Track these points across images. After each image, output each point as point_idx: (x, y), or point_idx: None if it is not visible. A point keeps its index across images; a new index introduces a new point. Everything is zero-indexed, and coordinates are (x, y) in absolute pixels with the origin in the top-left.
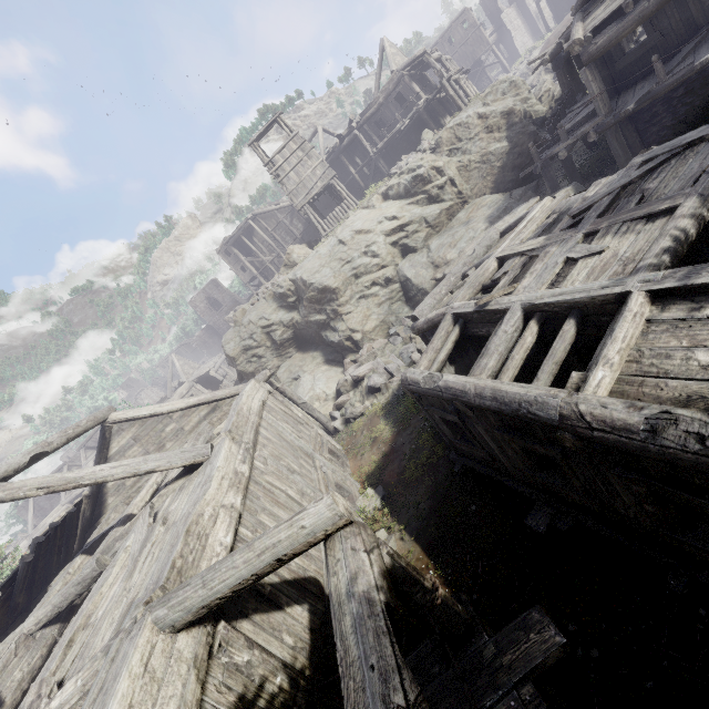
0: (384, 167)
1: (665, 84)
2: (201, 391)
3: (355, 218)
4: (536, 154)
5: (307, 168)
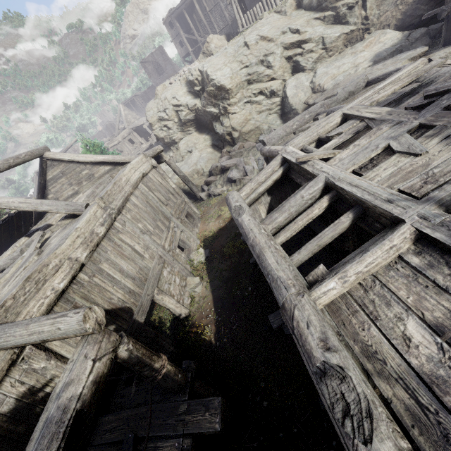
0: None
1: None
2: (136, 137)
3: (265, 22)
4: None
5: None
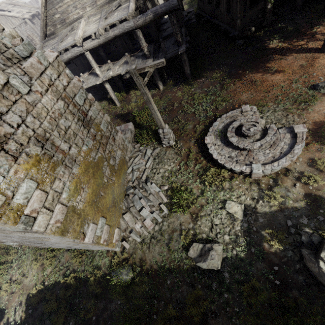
0: None
1: None
2: None
3: None
4: None
5: None
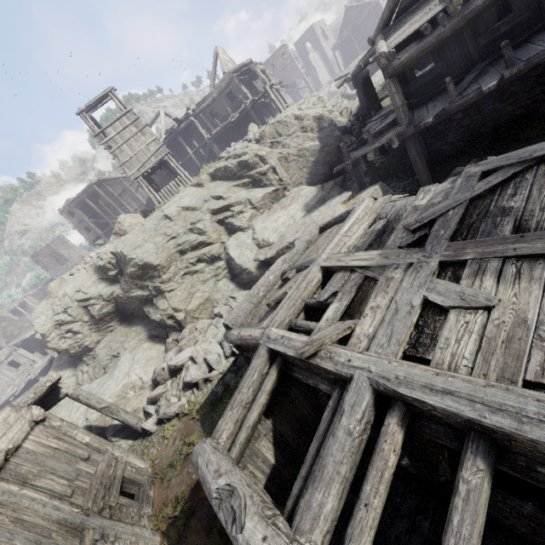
0: (218, 151)
1: (456, 104)
2: (23, 356)
3: (183, 195)
4: (347, 153)
5: (141, 143)
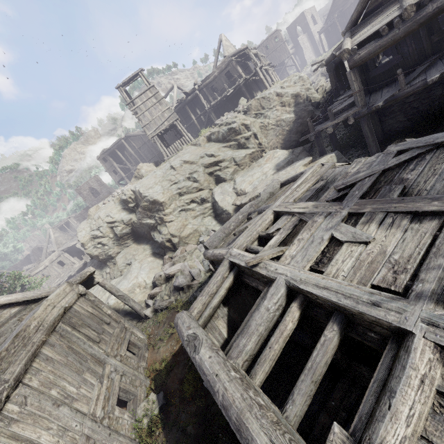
0: (214, 118)
1: (404, 91)
2: (67, 258)
3: (185, 151)
4: (312, 126)
5: (158, 111)
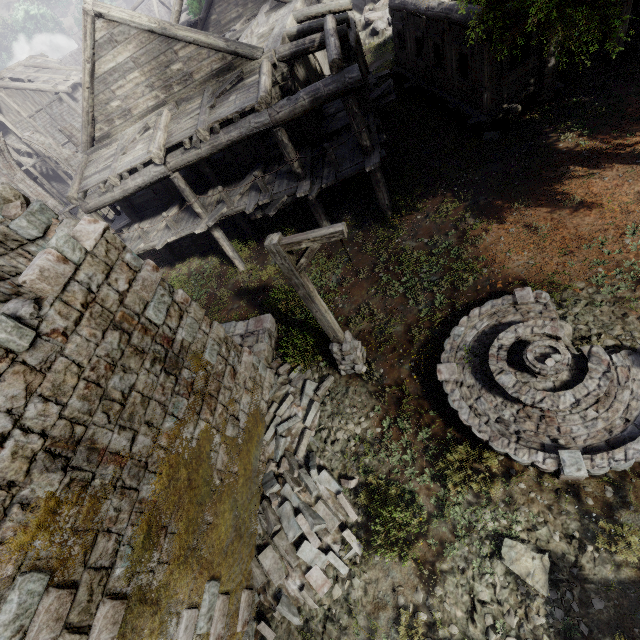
0: None
1: None
2: None
3: None
4: None
5: None
